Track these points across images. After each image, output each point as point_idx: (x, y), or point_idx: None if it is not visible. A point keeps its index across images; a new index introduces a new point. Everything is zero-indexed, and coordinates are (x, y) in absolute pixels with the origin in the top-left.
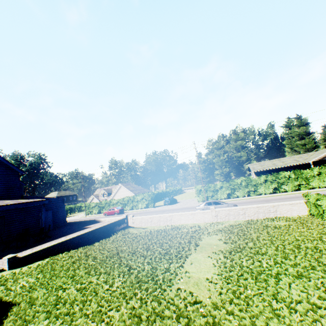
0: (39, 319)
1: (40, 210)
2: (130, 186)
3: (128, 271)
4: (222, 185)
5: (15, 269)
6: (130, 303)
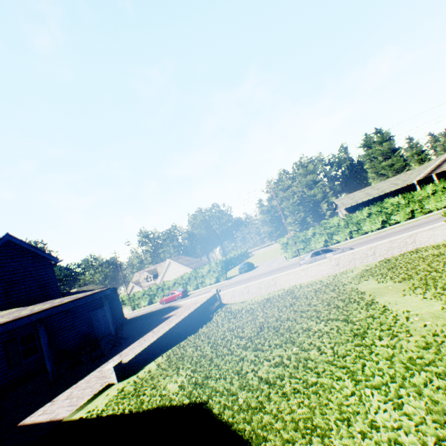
0: (272, 401)
1: (90, 308)
2: (182, 260)
3: (318, 332)
4: (314, 231)
5: (126, 379)
6: (384, 352)
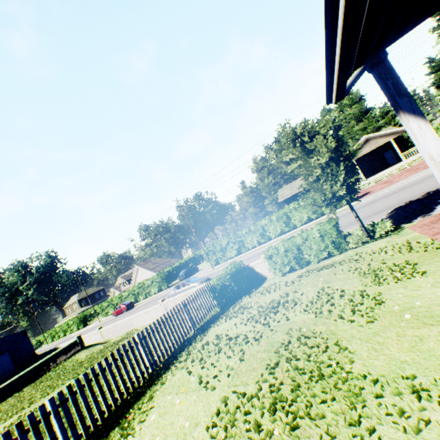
0: None
1: None
2: (150, 264)
3: None
4: (229, 240)
5: None
6: None
